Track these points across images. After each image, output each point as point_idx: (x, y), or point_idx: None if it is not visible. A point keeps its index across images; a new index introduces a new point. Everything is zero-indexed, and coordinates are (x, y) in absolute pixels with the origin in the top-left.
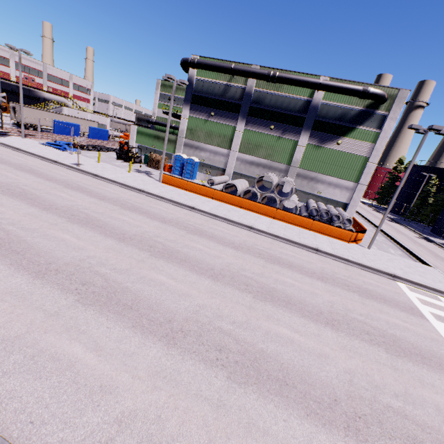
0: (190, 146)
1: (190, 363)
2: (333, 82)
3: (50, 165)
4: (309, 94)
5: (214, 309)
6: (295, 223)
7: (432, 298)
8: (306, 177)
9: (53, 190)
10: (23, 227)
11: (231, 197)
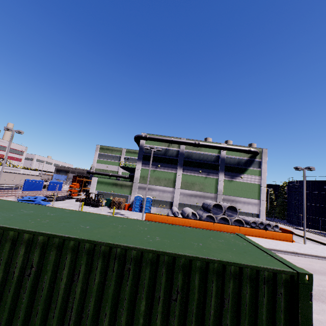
0: (143, 188)
1: None
2: (232, 146)
3: None
4: (218, 152)
5: None
6: (255, 235)
7: None
8: (228, 200)
9: None
10: None
11: (204, 223)
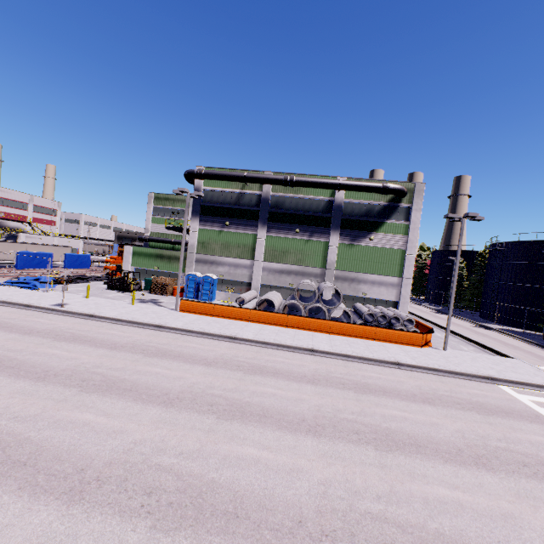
0: (204, 262)
1: None
2: (352, 182)
3: (21, 312)
4: (330, 194)
5: (342, 483)
6: (356, 335)
7: (543, 397)
8: (345, 278)
9: (39, 347)
10: (16, 416)
11: (273, 315)
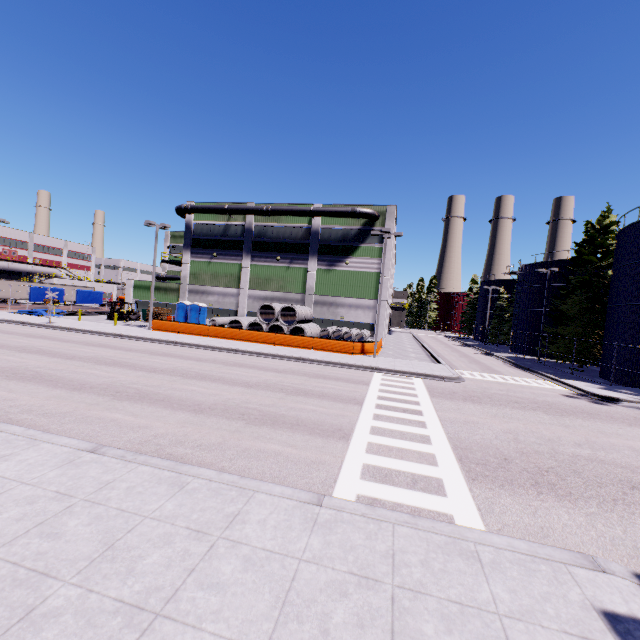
0: (196, 292)
1: (86, 395)
2: (323, 208)
3: (15, 326)
4: (308, 222)
5: (133, 381)
6: (297, 345)
7: (402, 378)
8: (325, 303)
9: (10, 338)
10: None
11: (227, 330)
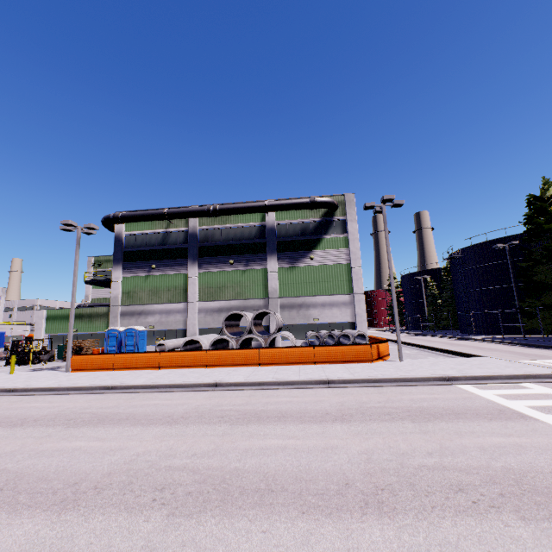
0: (130, 314)
1: None
2: (279, 201)
3: None
4: (261, 219)
5: None
6: (292, 361)
7: (515, 388)
8: (292, 305)
9: None
10: None
11: (188, 355)
